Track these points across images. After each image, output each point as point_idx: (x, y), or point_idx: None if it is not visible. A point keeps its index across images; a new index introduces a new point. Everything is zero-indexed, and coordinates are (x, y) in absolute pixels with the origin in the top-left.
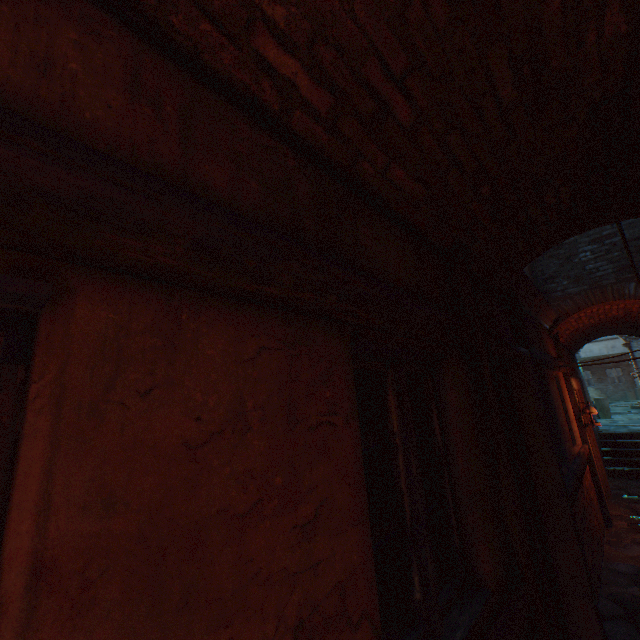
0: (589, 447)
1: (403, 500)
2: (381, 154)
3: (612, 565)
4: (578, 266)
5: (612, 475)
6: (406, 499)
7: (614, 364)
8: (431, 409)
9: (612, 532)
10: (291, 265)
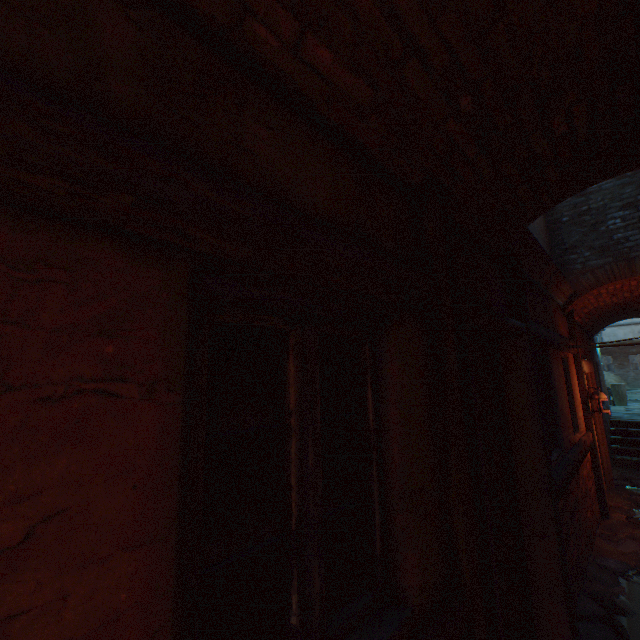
0: (593, 435)
1: (291, 498)
2: (286, 14)
3: (601, 560)
4: (604, 235)
5: (618, 464)
6: (295, 497)
7: (639, 350)
8: (366, 384)
9: (607, 525)
10: (7, 122)
